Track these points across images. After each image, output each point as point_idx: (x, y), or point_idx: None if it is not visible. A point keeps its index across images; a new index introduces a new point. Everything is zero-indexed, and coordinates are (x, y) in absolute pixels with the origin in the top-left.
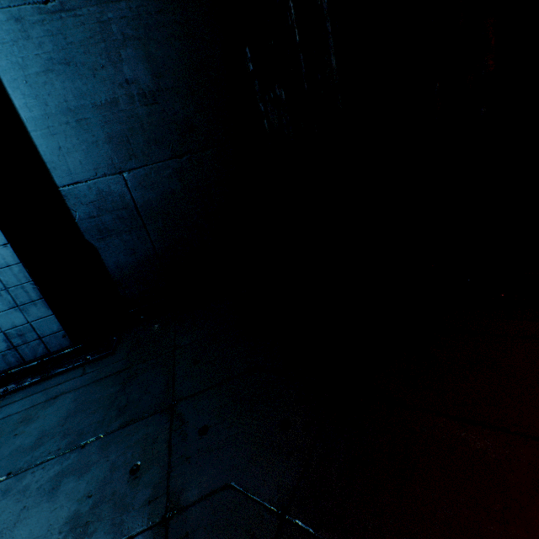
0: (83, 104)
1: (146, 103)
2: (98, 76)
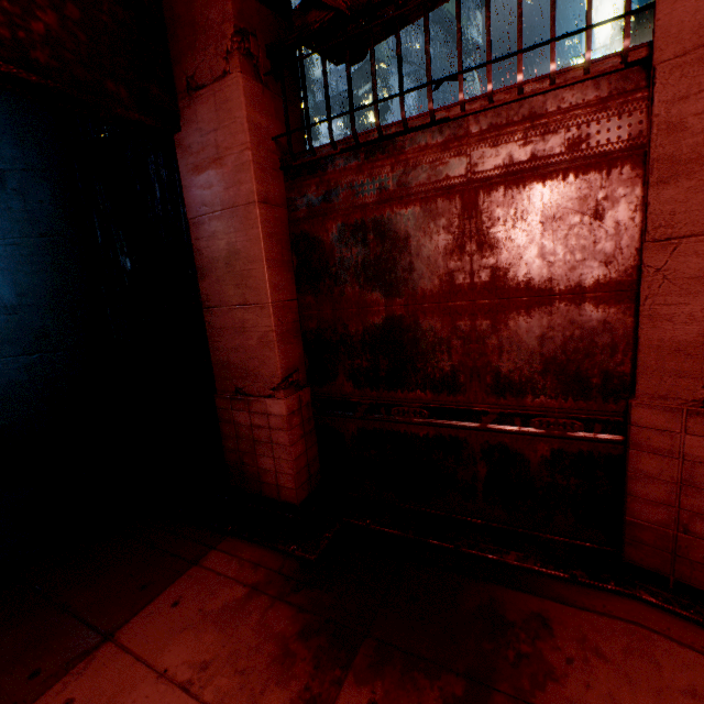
0: None
1: (6, 313)
2: None
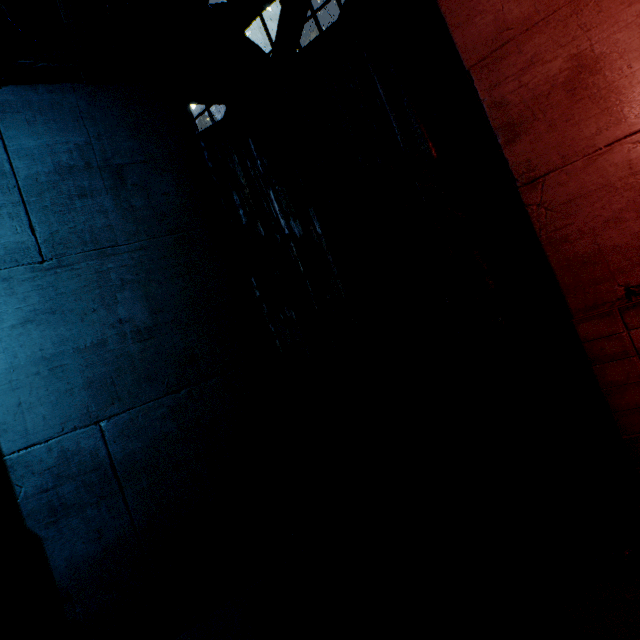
0: (63, 349)
1: (140, 339)
2: (86, 319)
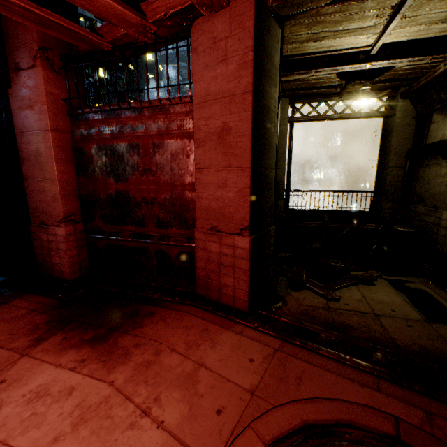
0: None
1: None
2: None
